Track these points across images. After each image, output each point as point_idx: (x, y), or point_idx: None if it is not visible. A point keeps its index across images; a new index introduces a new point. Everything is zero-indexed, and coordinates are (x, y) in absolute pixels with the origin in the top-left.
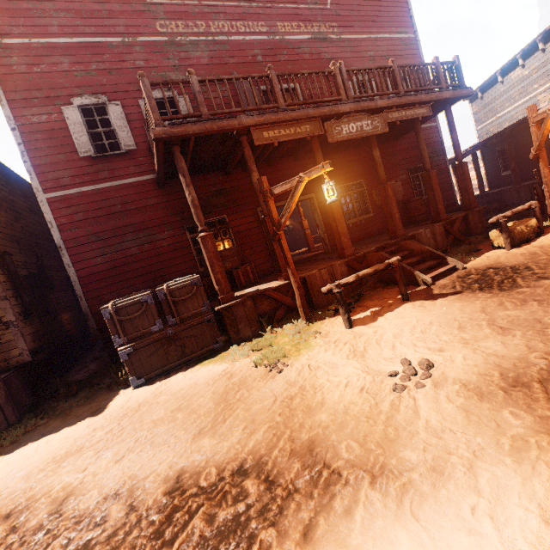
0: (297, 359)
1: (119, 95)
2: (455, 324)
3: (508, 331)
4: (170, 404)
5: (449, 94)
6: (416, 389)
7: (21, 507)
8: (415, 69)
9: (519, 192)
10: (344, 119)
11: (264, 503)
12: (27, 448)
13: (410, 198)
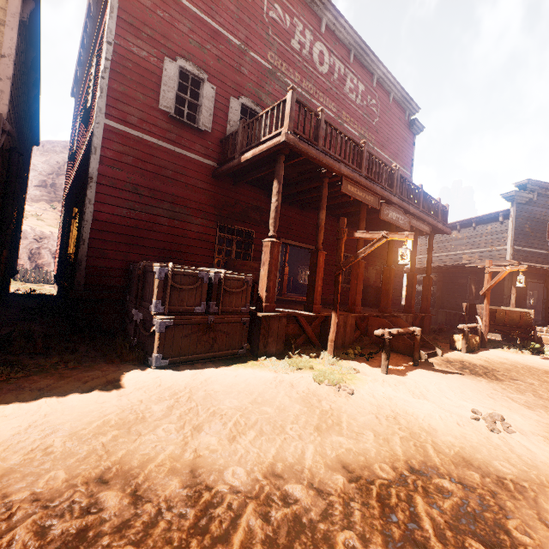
0: (359, 387)
1: (216, 82)
2: (484, 394)
3: (532, 408)
4: (236, 395)
5: (441, 226)
6: (508, 433)
7: (116, 472)
8: (429, 198)
9: (438, 315)
10: (392, 206)
11: (476, 499)
12: (24, 402)
13: (377, 286)
